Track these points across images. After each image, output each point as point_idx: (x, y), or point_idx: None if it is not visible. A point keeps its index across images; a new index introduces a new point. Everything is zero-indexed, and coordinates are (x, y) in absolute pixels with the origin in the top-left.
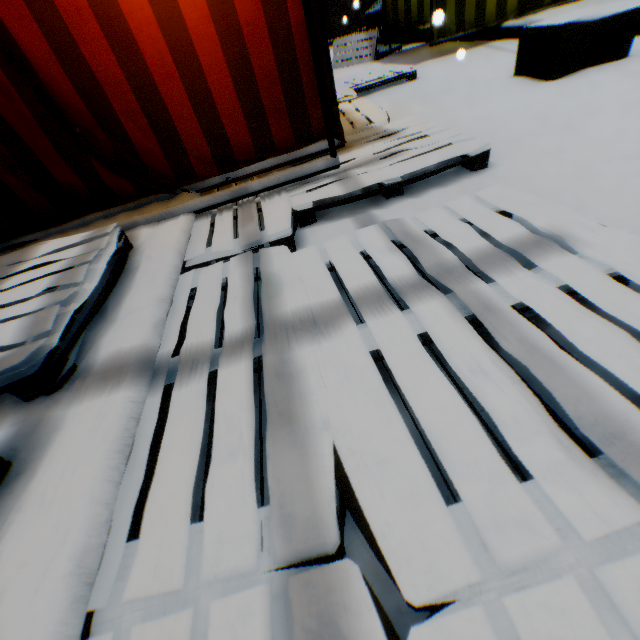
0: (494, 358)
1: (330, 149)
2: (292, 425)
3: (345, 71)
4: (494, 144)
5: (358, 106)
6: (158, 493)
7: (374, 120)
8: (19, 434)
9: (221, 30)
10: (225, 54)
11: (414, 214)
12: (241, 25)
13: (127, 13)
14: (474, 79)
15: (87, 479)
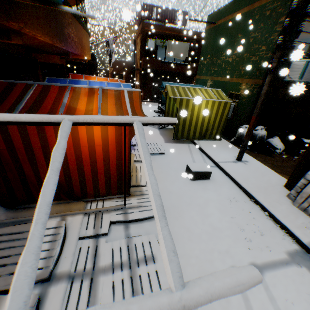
0: (131, 288)
1: (124, 204)
2: (95, 297)
3: (148, 129)
4: (166, 206)
5: (141, 169)
6: (69, 309)
7: (142, 182)
8: (42, 291)
9: (106, 174)
10: (105, 178)
11: (138, 231)
12: (111, 174)
13: (85, 170)
14: (177, 166)
15: (58, 305)
